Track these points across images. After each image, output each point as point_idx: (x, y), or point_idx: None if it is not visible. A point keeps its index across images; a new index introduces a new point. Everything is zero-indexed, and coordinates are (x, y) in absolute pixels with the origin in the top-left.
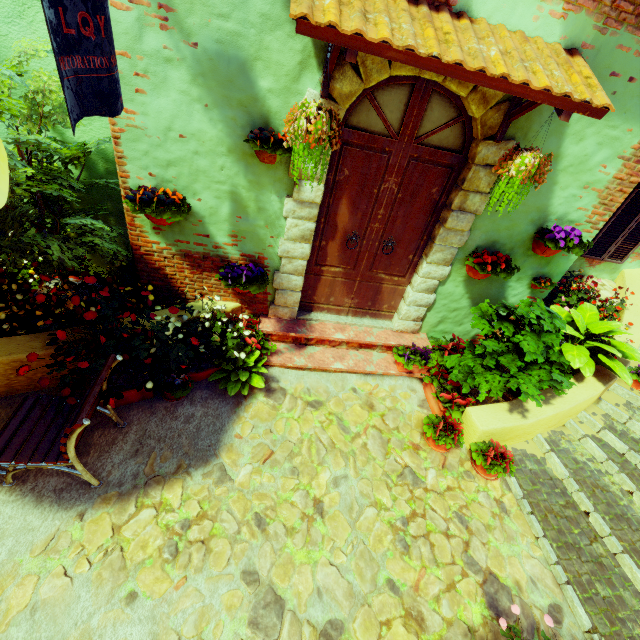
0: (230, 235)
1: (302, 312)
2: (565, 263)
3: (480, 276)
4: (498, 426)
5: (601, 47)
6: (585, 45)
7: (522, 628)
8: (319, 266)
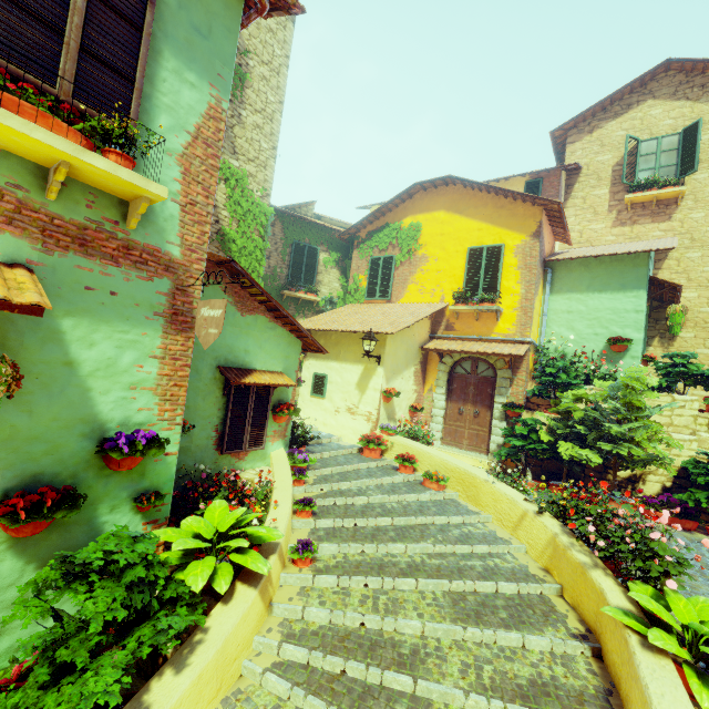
0: None
1: None
2: (166, 468)
3: (28, 530)
4: None
5: (56, 265)
6: (33, 262)
7: None
8: None
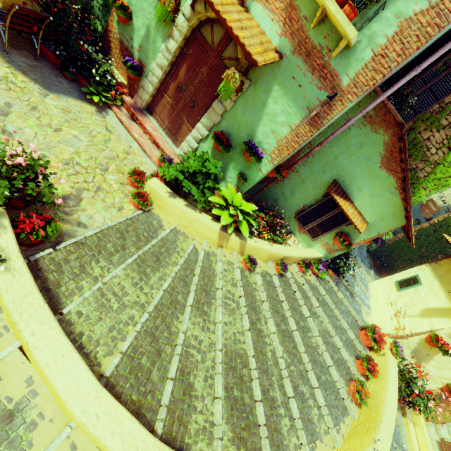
0: (139, 45)
1: (148, 112)
2: (256, 175)
3: (215, 145)
4: (155, 187)
5: (291, 61)
6: (286, 55)
7: (64, 209)
8: (164, 92)
